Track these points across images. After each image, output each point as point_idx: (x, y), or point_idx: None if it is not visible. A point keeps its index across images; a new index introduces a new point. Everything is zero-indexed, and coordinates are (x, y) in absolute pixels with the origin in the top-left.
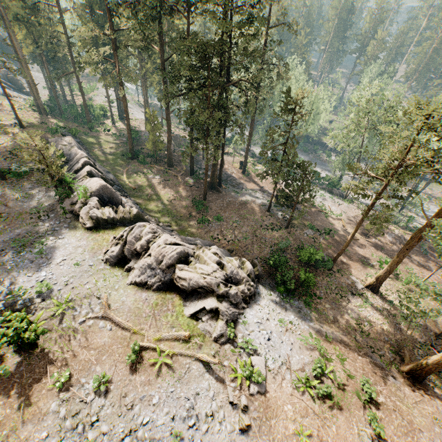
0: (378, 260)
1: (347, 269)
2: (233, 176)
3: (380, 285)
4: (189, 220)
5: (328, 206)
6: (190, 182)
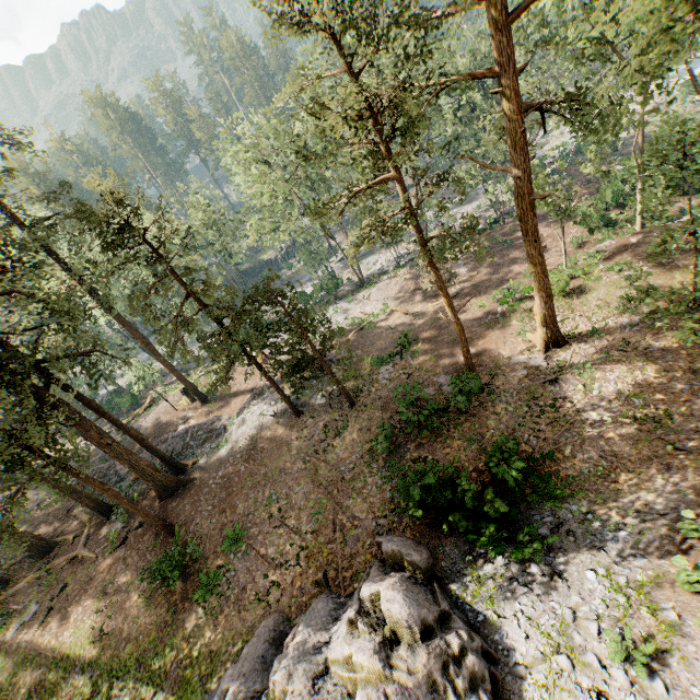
0: (495, 304)
1: (493, 358)
2: (191, 425)
3: (558, 327)
4: (179, 625)
5: (360, 314)
6: (117, 534)
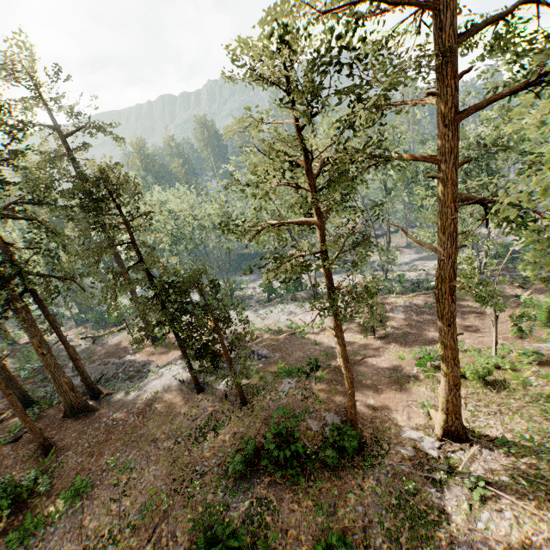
0: (414, 361)
1: (387, 419)
2: (130, 359)
3: (461, 419)
4: None
5: (300, 320)
6: (19, 429)
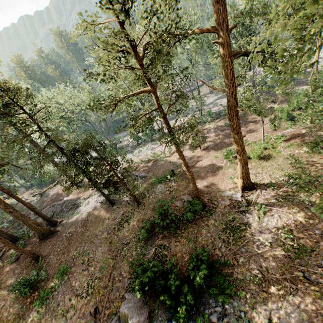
0: (223, 157)
1: (214, 190)
2: (67, 199)
3: (250, 179)
4: (24, 318)
5: (159, 151)
6: (16, 254)
